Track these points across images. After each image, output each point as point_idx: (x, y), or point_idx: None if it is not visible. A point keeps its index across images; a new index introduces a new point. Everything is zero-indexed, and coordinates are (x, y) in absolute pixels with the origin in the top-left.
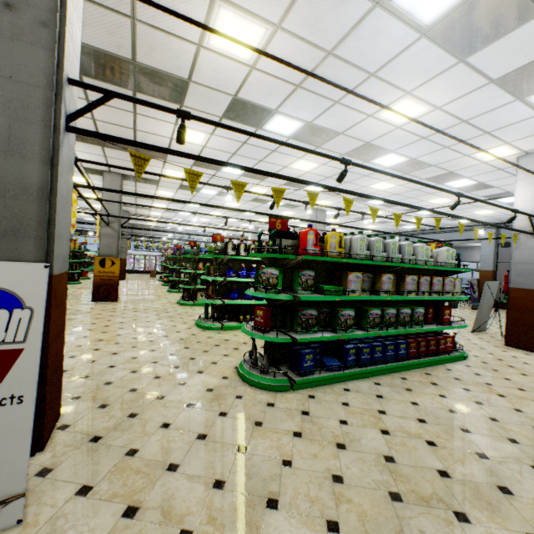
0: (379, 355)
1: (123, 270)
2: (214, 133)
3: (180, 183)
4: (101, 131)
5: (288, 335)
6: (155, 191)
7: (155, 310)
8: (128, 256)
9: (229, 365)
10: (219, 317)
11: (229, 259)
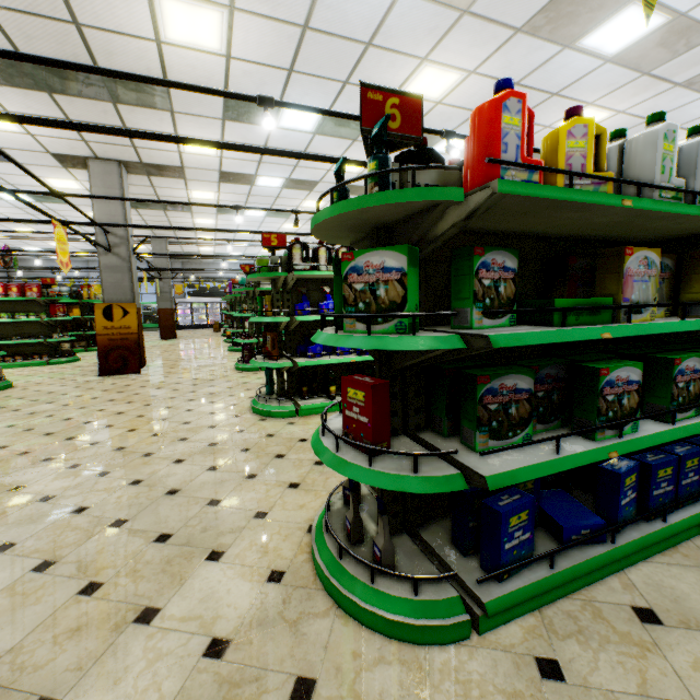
0: (692, 480)
1: (170, 326)
2: (234, 3)
3: (218, 168)
4: (19, 44)
5: (447, 458)
6: (186, 193)
7: (193, 384)
8: (183, 306)
9: (296, 522)
10: (293, 391)
11: (301, 280)
